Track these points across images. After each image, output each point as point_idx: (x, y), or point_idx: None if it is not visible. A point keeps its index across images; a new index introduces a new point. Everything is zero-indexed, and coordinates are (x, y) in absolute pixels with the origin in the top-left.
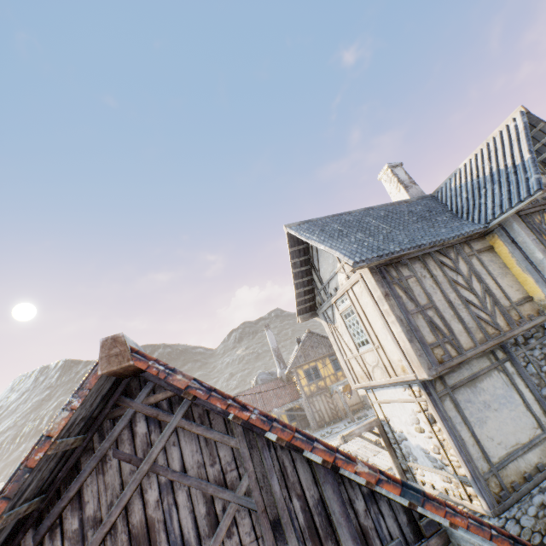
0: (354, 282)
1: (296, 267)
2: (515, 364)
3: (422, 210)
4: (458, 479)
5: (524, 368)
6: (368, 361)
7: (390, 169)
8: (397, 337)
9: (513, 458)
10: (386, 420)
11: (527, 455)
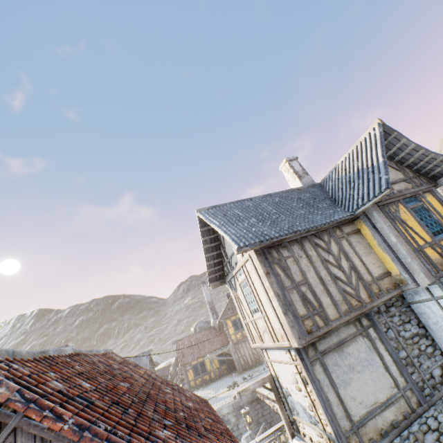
0: (245, 260)
1: (207, 243)
2: (377, 330)
3: (309, 197)
4: (326, 435)
5: (384, 334)
6: (259, 326)
7: (287, 162)
8: (276, 309)
9: (371, 416)
10: (276, 376)
11: (384, 413)
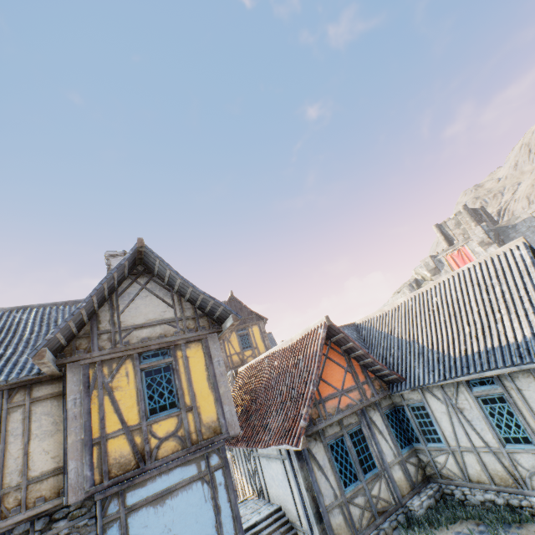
0: None
1: None
2: None
3: None
4: None
5: None
6: None
7: (106, 258)
8: None
9: None
10: None
11: None
